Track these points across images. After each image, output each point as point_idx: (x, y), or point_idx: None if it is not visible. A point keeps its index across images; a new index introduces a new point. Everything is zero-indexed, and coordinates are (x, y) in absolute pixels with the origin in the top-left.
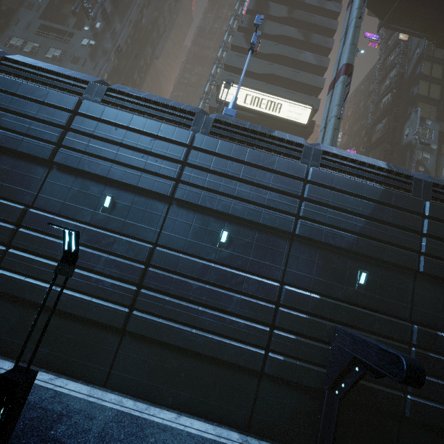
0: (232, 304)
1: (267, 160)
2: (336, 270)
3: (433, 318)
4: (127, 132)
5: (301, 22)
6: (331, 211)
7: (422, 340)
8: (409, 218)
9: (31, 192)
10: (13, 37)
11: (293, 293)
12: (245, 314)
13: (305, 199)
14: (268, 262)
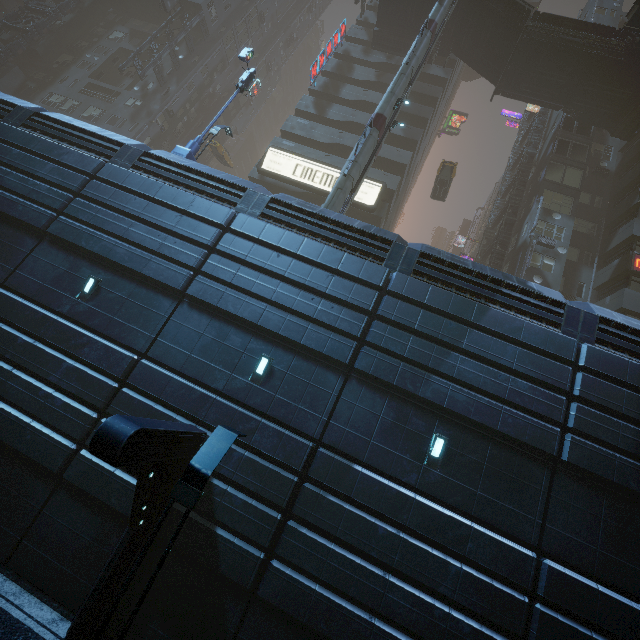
0: (57, 372)
1: (182, 199)
2: (229, 349)
3: (359, 444)
4: (26, 155)
5: None
6: (246, 269)
7: (323, 473)
8: (359, 290)
9: None
10: (55, 95)
11: (149, 370)
12: (70, 388)
13: (216, 251)
14: (136, 326)
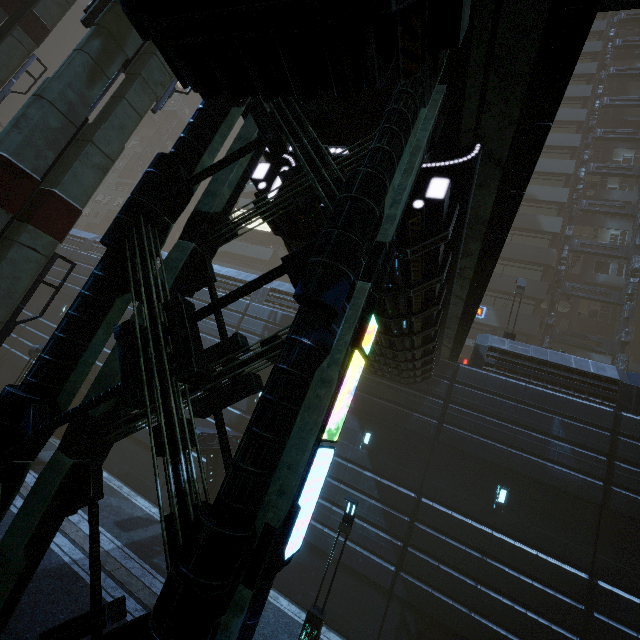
0: None
1: None
2: None
3: None
4: None
5: None
6: None
7: None
8: None
9: None
10: (99, 195)
11: None
12: None
13: None
14: None
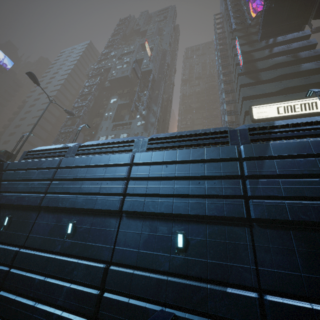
0: None
1: None
2: None
3: None
4: (317, 159)
5: (283, 52)
6: None
7: None
8: None
9: (246, 266)
10: (100, 137)
11: None
12: None
13: None
14: None
